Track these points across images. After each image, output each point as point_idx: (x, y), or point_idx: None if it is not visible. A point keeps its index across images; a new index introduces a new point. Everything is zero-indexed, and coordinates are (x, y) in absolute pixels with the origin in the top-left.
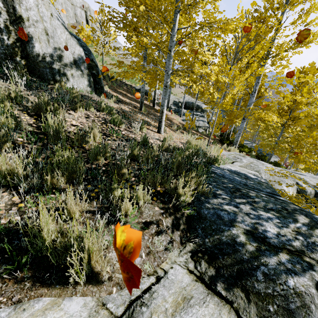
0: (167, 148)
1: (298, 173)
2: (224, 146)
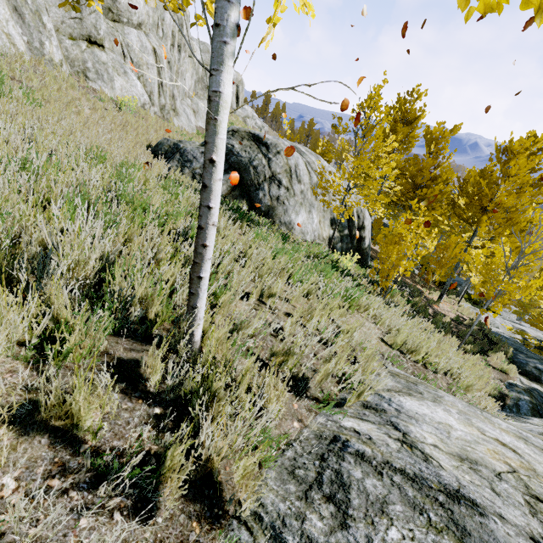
0: (469, 323)
1: (516, 322)
2: (453, 297)
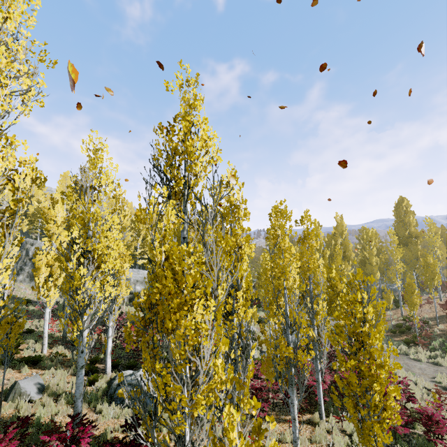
0: None
1: None
2: None
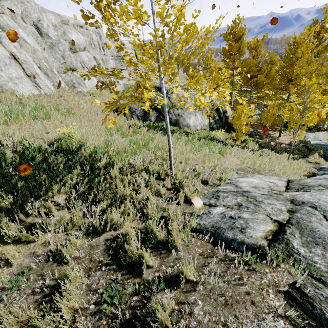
0: (298, 143)
1: None
2: (292, 130)
